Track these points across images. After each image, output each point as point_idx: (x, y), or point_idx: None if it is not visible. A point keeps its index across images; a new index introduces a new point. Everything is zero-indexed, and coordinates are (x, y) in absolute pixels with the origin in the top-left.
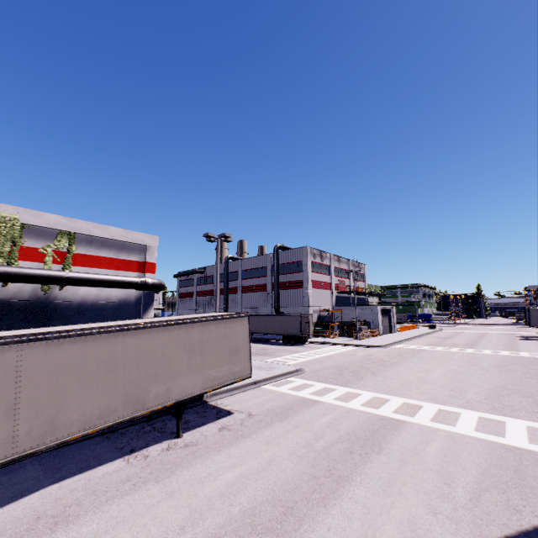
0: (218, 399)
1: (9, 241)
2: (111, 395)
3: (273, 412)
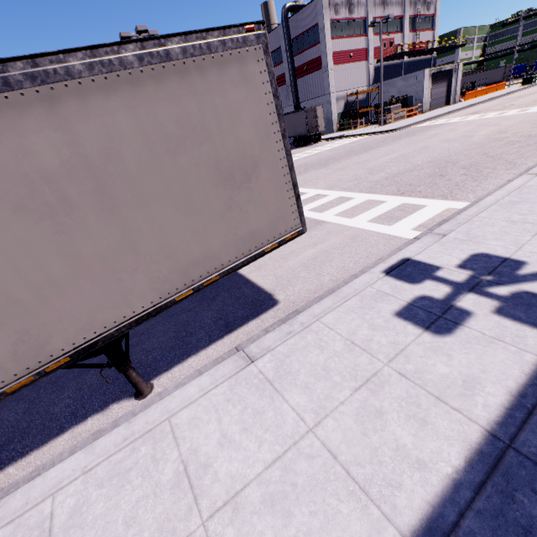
0: None
1: None
2: None
3: None
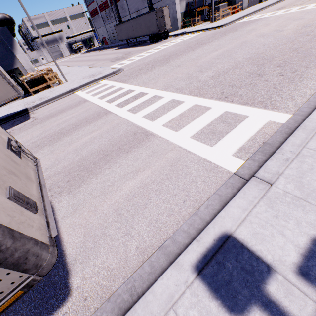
0: (37, 109)
1: None
2: None
3: (49, 116)
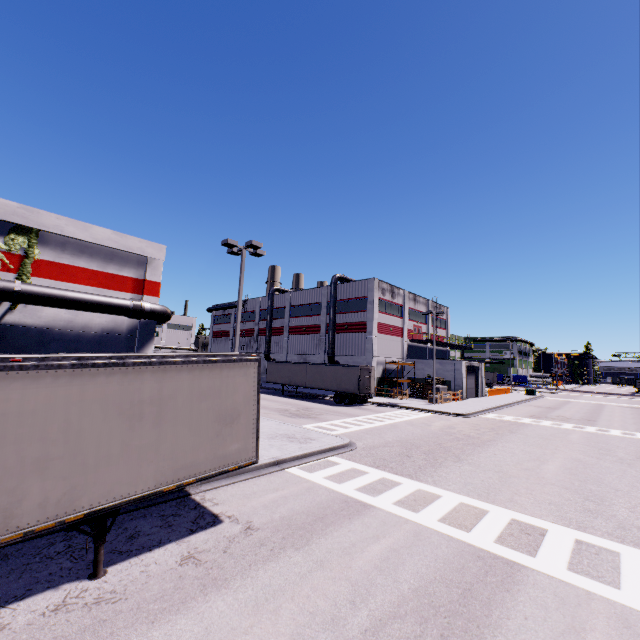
0: (209, 490)
1: None
2: None
3: (289, 524)
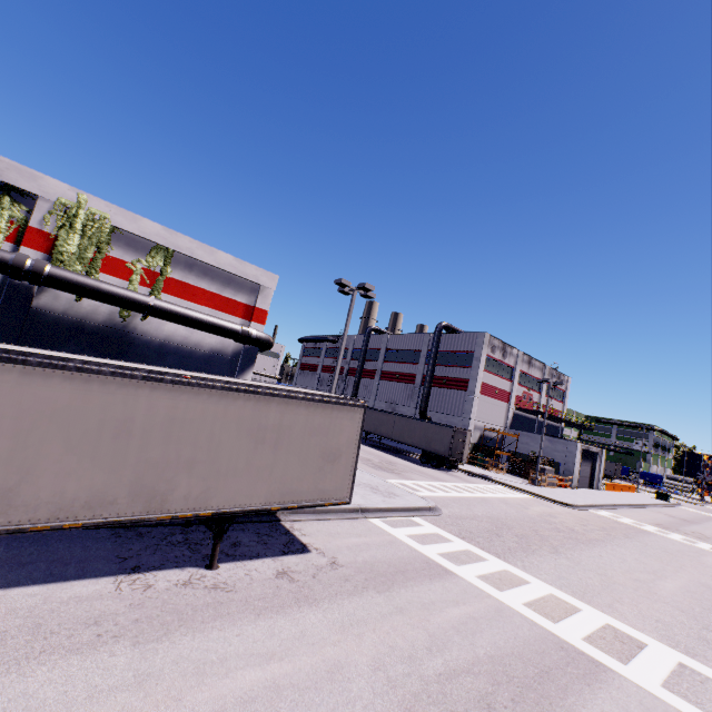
0: (297, 521)
1: (94, 246)
2: (112, 476)
3: (372, 569)
